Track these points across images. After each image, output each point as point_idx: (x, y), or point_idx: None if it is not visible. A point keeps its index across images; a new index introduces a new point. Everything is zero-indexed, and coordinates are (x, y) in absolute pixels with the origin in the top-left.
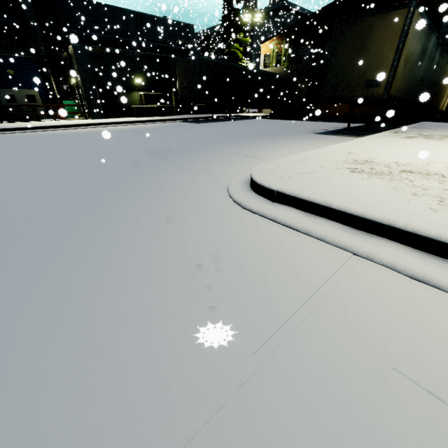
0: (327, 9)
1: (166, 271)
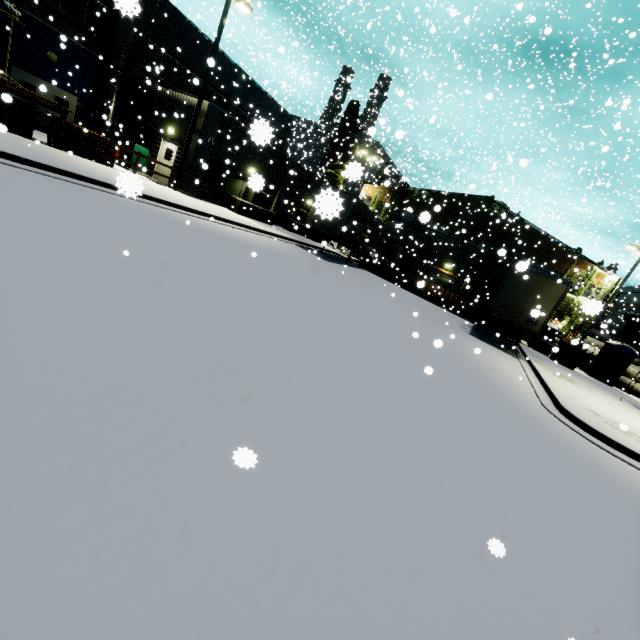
0: (439, 194)
1: None
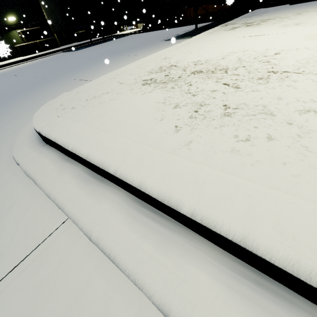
0: None
1: None
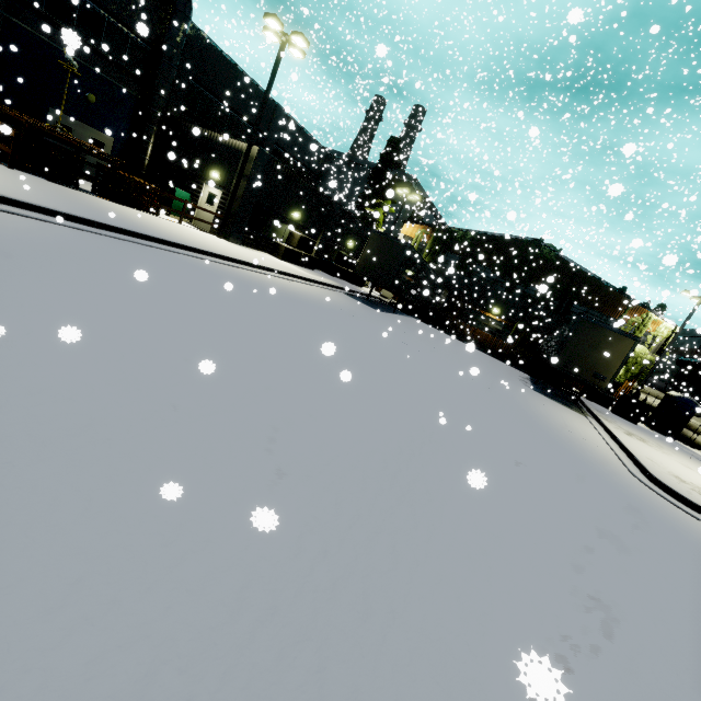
0: (485, 235)
1: None
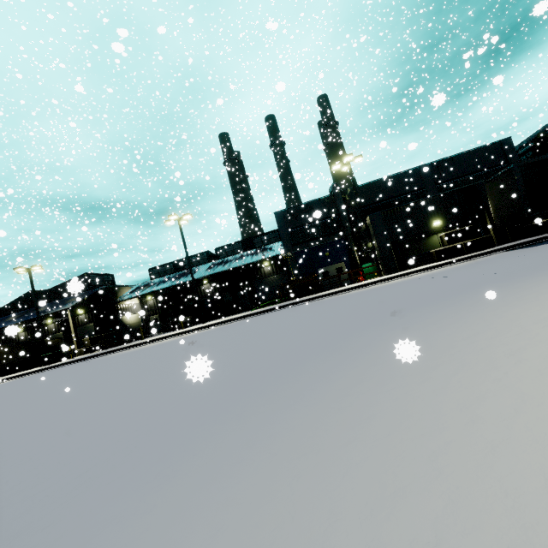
0: None
1: (387, 437)
